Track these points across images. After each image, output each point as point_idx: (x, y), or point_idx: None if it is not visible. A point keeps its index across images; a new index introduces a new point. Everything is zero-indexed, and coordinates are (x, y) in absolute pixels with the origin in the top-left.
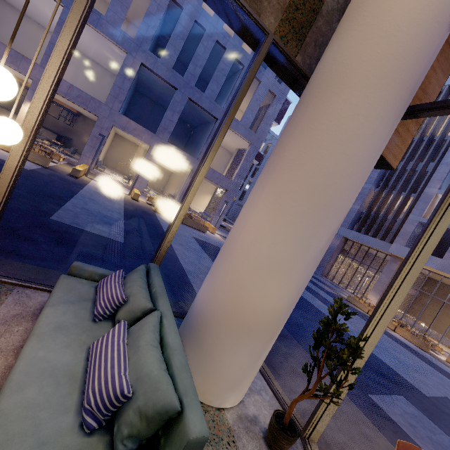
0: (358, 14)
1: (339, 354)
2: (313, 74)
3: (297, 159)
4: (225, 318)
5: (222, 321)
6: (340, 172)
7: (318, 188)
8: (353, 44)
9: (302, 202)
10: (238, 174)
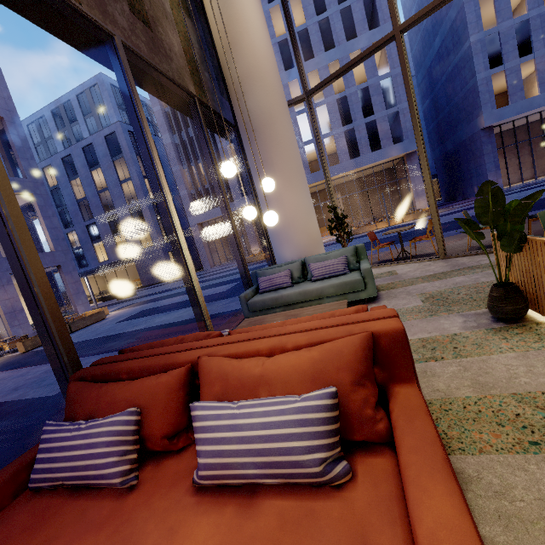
0: (251, 80)
1: (343, 223)
2: (246, 115)
3: (283, 161)
4: (311, 247)
5: (312, 250)
6: (298, 157)
7: (298, 168)
8: (263, 97)
9: (298, 178)
10: (53, 238)
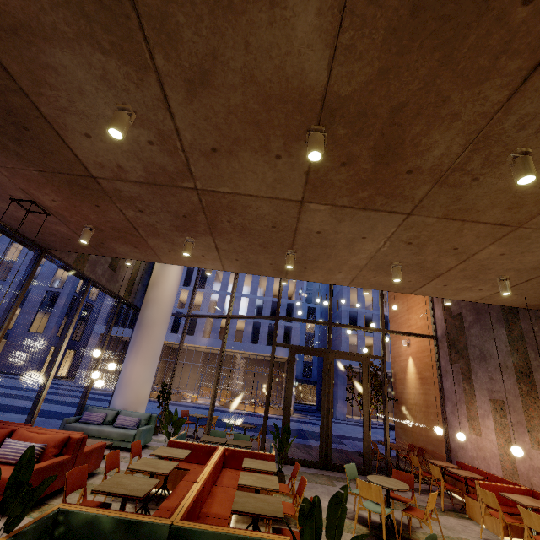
0: (155, 303)
1: (167, 396)
2: (143, 316)
3: (147, 348)
4: (135, 404)
5: (134, 406)
6: (159, 348)
7: (154, 354)
8: (156, 313)
9: (151, 359)
10: None
